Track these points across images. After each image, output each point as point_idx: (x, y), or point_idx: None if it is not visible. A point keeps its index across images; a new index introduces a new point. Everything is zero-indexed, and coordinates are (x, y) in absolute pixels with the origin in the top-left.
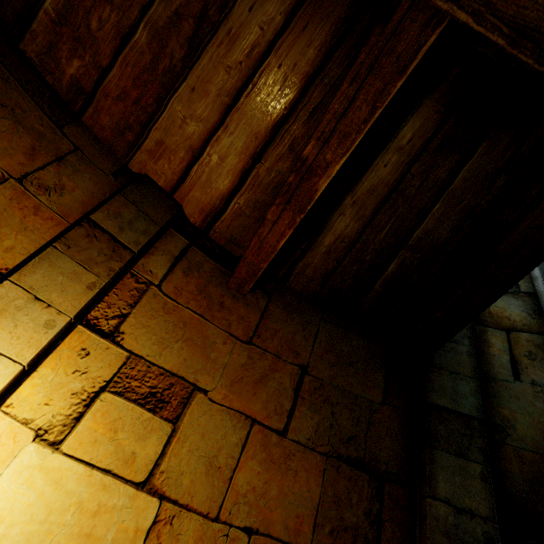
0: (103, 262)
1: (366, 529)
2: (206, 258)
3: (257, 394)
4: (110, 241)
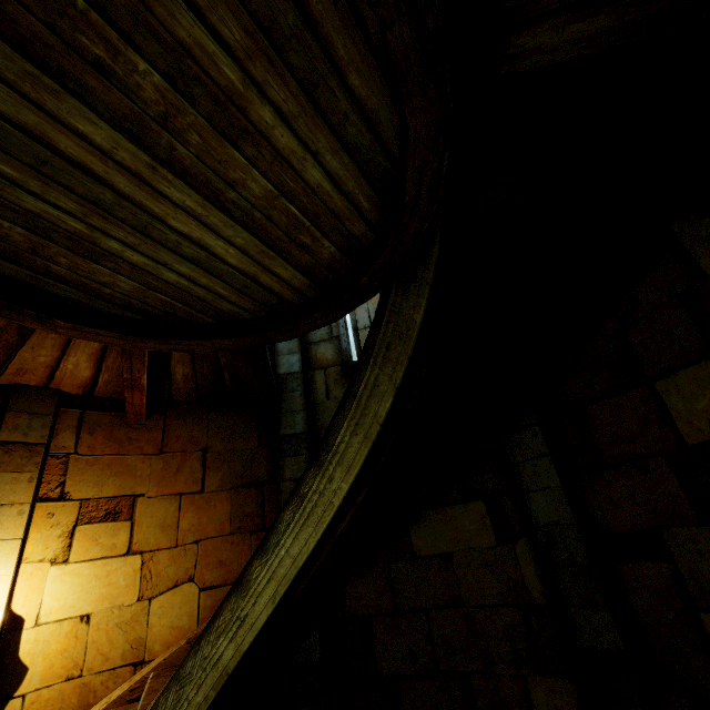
0: (28, 462)
1: (258, 511)
2: (102, 414)
3: (178, 480)
4: (24, 447)
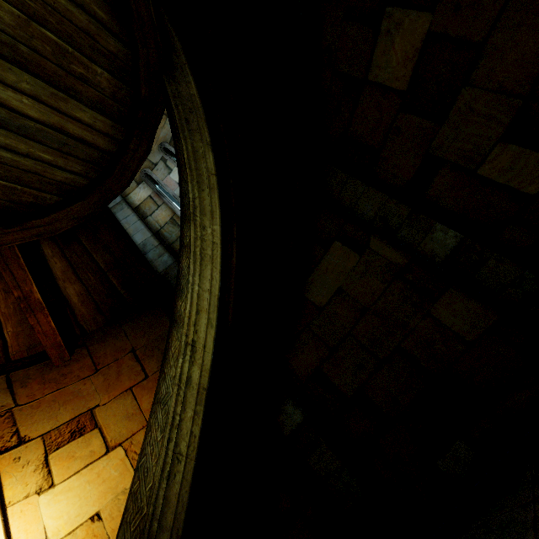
0: None
1: None
2: (27, 369)
3: (122, 381)
4: None
